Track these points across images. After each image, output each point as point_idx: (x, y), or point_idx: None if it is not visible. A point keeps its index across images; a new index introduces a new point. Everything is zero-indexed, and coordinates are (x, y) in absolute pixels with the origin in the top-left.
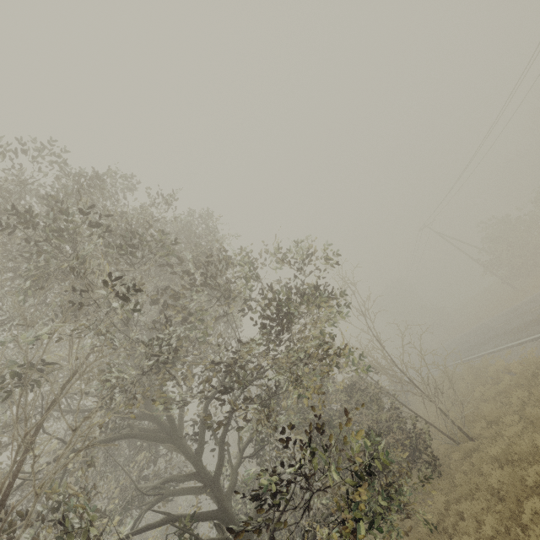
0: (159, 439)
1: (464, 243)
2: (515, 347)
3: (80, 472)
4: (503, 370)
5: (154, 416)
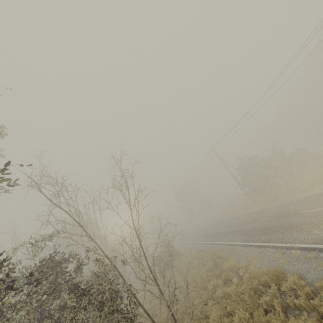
0: None
1: (231, 166)
2: (245, 247)
3: None
4: (233, 269)
5: None
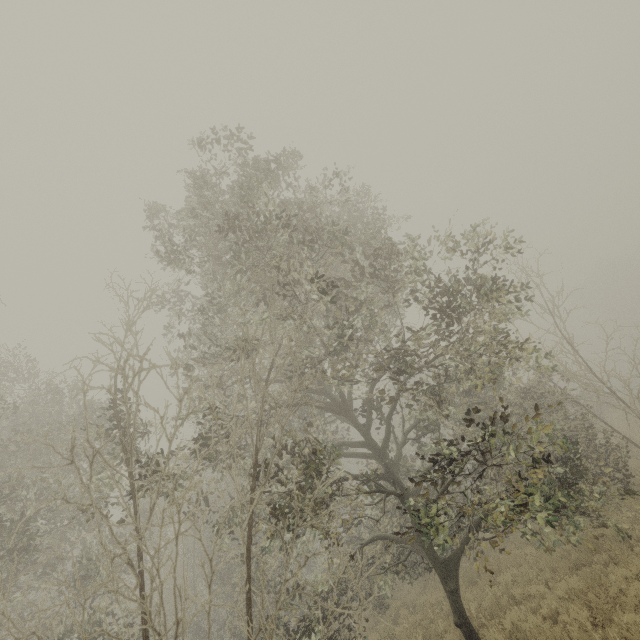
0: (334, 410)
1: None
2: None
3: (277, 425)
4: None
5: (328, 392)
